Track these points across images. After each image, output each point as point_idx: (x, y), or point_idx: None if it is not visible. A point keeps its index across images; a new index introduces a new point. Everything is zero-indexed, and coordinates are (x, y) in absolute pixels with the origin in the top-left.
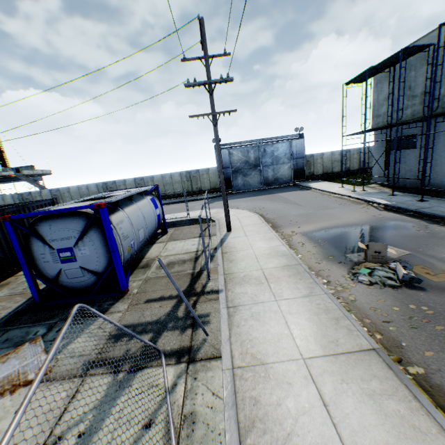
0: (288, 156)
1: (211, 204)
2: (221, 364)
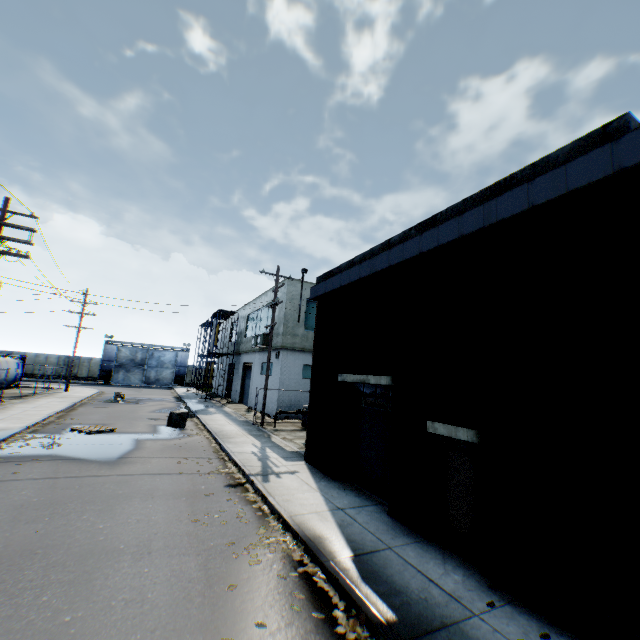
0: (174, 363)
1: (77, 386)
2: (25, 400)
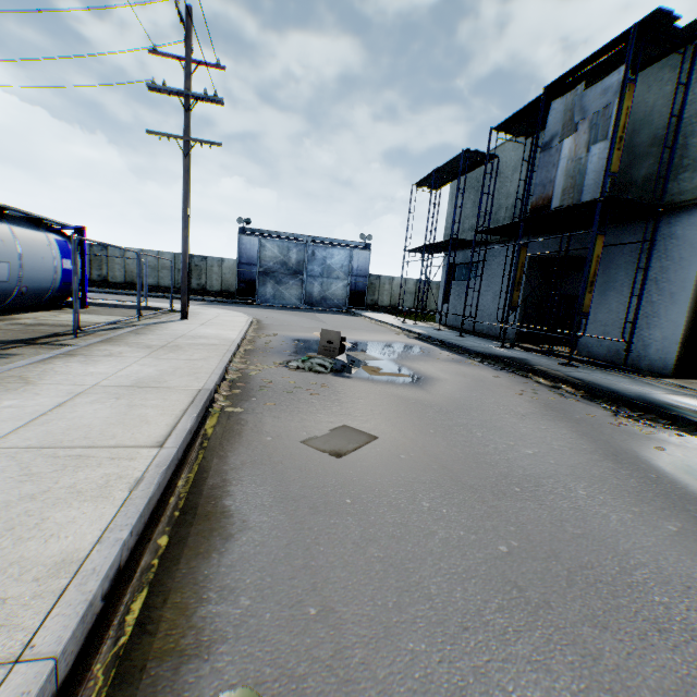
0: (346, 269)
1: (206, 305)
2: None
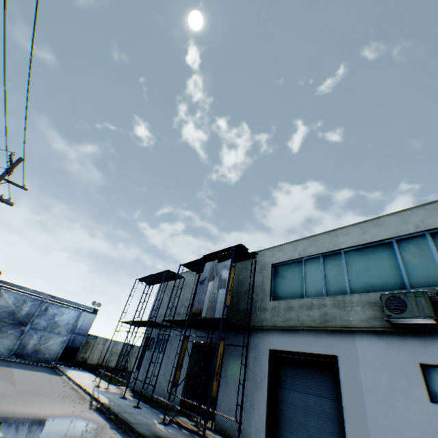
0: (71, 327)
1: None
2: None
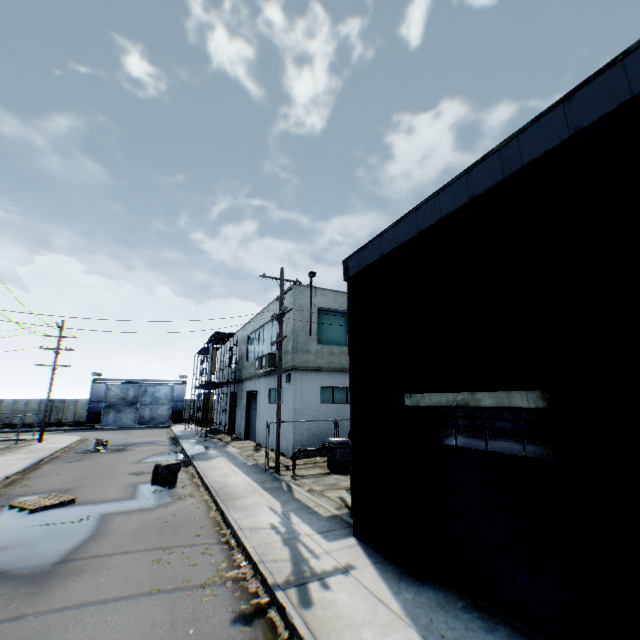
0: (170, 398)
1: (59, 433)
2: None
